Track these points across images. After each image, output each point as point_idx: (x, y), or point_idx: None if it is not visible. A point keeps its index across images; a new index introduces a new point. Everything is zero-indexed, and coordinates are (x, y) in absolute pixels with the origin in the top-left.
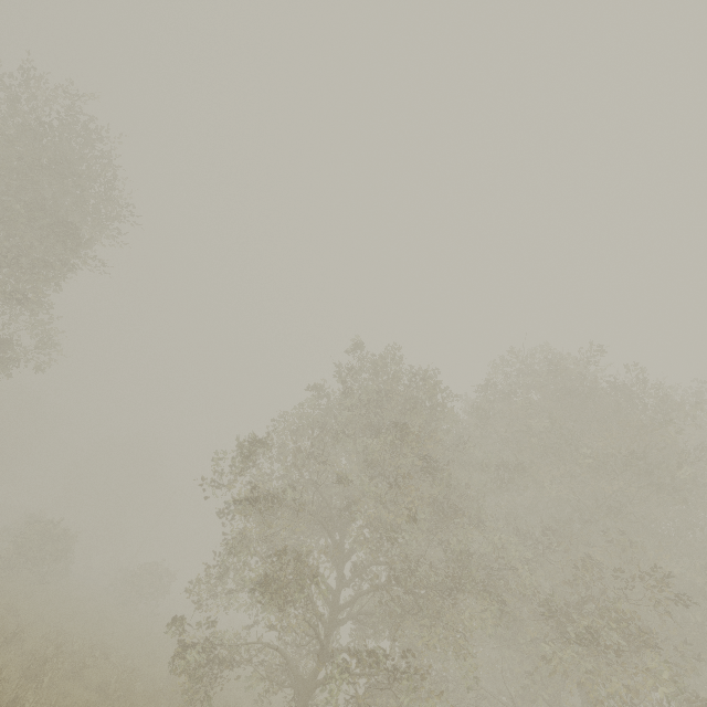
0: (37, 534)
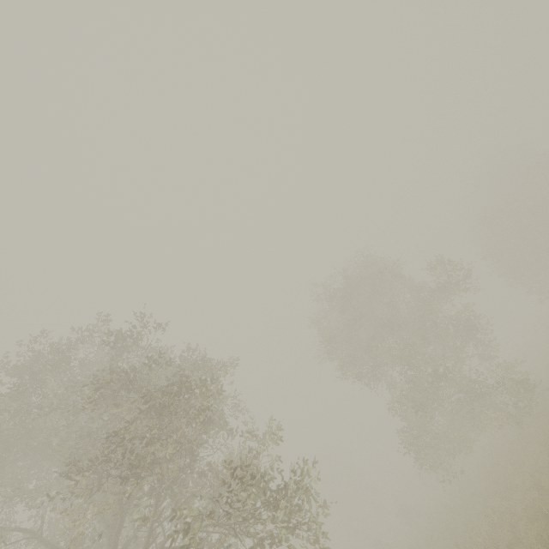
0: None
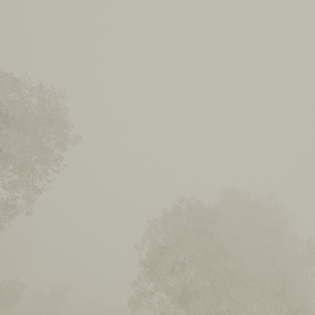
0: (6, 289)
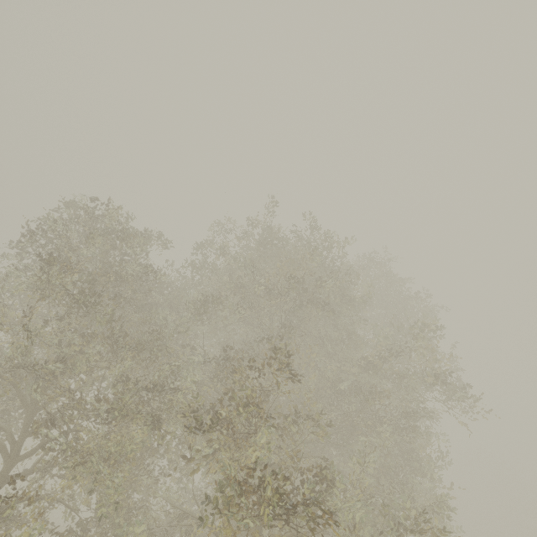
0: None
